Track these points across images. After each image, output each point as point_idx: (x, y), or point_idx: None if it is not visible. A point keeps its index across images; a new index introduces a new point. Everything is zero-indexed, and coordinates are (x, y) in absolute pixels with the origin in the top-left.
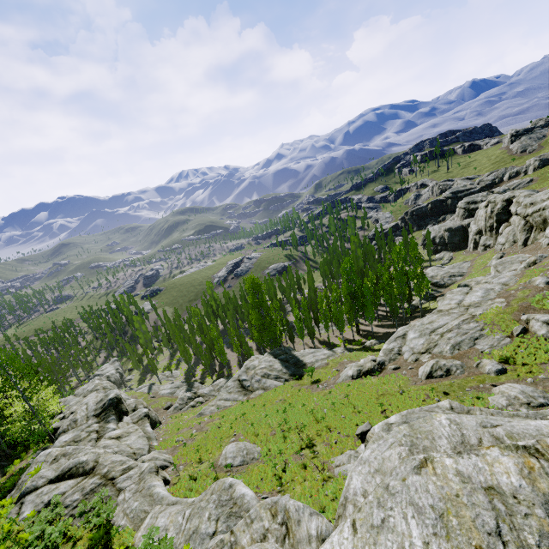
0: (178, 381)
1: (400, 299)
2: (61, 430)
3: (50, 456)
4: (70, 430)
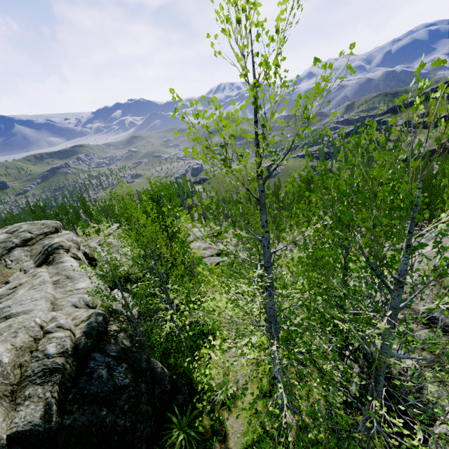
0: (234, 238)
1: (439, 208)
2: (190, 240)
3: (201, 247)
4: (196, 241)
